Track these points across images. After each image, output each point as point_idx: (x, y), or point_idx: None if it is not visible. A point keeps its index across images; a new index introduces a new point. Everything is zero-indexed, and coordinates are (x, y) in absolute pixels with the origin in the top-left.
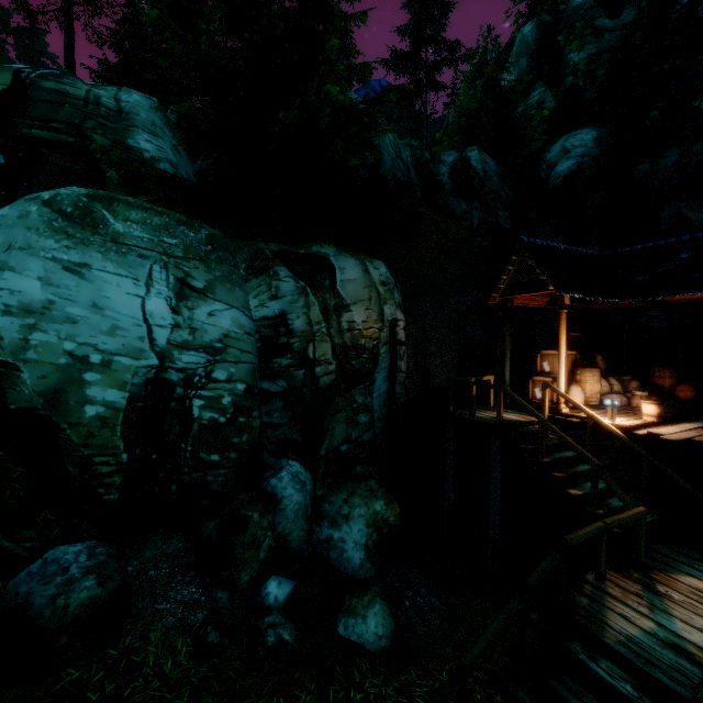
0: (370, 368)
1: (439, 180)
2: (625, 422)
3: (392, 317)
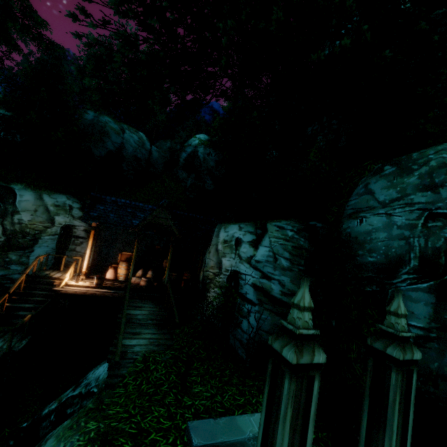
0: (31, 244)
1: (179, 160)
2: (77, 283)
3: (67, 223)
